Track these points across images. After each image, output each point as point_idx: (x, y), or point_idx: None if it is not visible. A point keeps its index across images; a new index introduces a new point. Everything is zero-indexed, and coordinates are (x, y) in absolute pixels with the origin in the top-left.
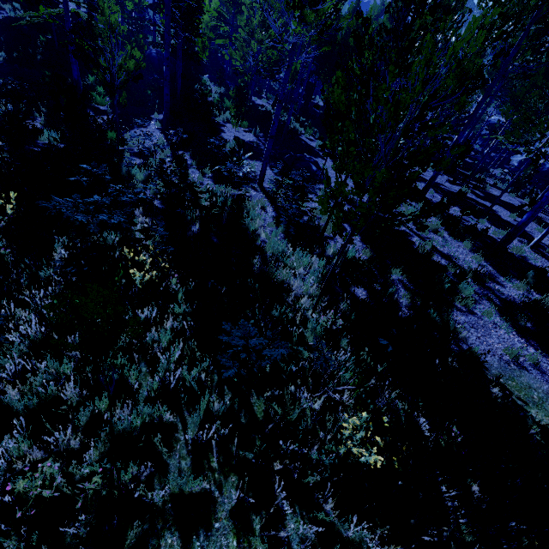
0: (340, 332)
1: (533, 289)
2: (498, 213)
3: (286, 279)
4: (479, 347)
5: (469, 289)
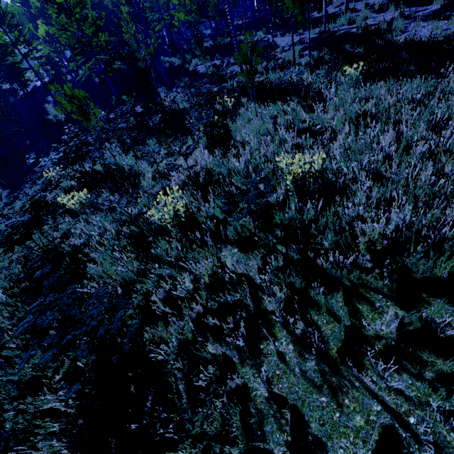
0: None
1: None
2: None
3: (289, 81)
4: (415, 39)
5: (399, 23)
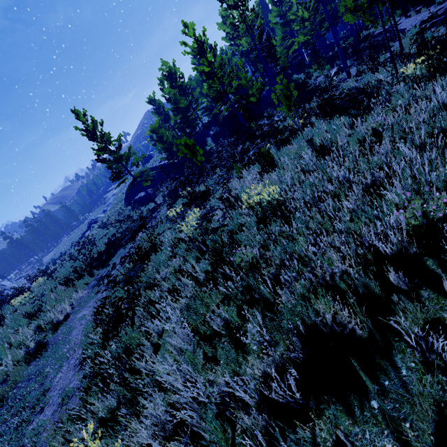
0: None
1: None
2: None
3: (376, 84)
4: None
5: None
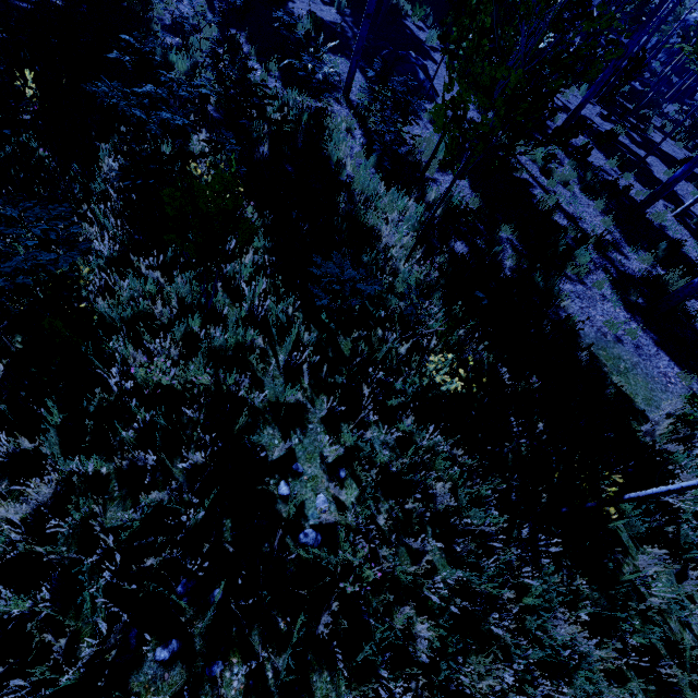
0: (432, 288)
1: (659, 264)
2: (652, 167)
3: (376, 224)
4: (580, 318)
5: (586, 256)
